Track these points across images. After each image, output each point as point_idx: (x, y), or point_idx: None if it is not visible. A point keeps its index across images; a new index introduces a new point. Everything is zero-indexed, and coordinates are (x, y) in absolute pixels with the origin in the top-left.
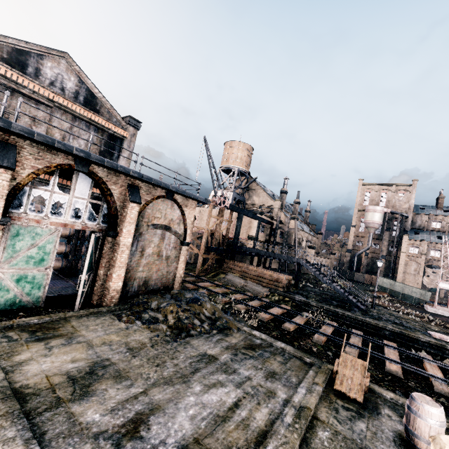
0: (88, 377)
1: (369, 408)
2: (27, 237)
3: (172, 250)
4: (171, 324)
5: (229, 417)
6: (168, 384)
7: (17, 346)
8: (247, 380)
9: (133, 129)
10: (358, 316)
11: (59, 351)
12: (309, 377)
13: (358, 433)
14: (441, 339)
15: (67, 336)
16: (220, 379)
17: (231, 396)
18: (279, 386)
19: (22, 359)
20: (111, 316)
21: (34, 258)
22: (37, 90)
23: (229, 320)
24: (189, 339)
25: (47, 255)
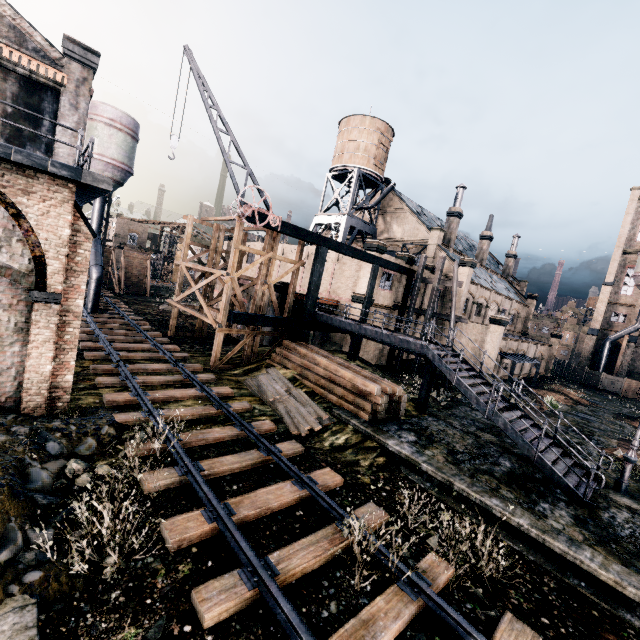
0: None
1: None
2: None
3: None
4: None
5: None
6: None
7: None
8: None
9: (81, 68)
10: (553, 539)
11: None
12: None
13: None
14: None
15: None
16: None
17: None
18: None
19: None
20: None
21: None
22: None
23: None
24: None
25: None
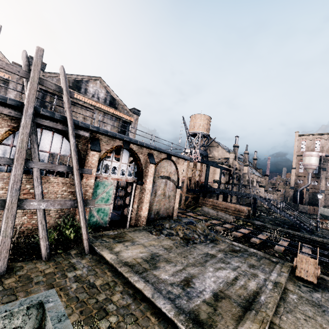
0: (152, 260)
1: (321, 287)
2: (101, 187)
3: (171, 192)
4: (181, 236)
5: (234, 283)
6: (194, 266)
7: (111, 245)
8: (238, 267)
9: (136, 116)
10: (306, 235)
11: (132, 248)
12: (277, 268)
13: (315, 298)
14: None
15: (130, 241)
16: (222, 266)
17: (231, 274)
18: (259, 272)
19: (117, 250)
20: (146, 231)
21: (104, 198)
22: (86, 101)
23: (215, 235)
24: (194, 245)
25: (110, 196)
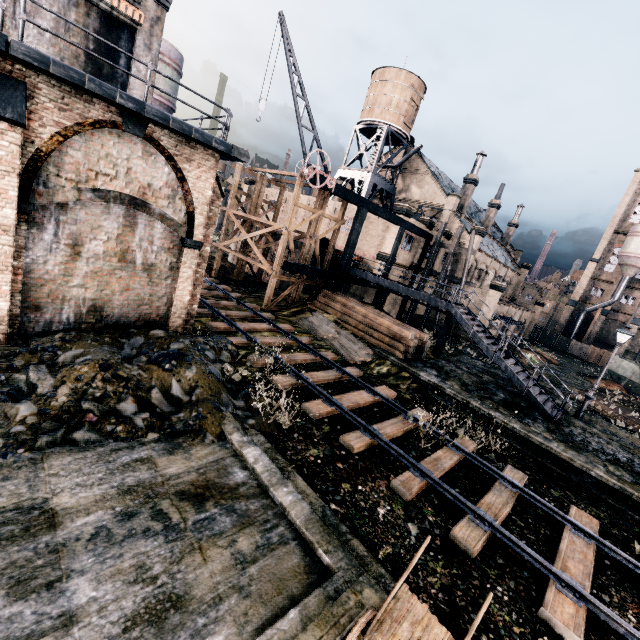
0: None
1: None
2: None
3: (160, 254)
4: (54, 406)
5: None
6: None
7: None
8: (51, 630)
9: (155, 6)
10: (535, 436)
11: None
12: None
13: None
14: None
15: None
16: None
17: None
18: None
19: None
20: None
21: None
22: None
23: (206, 414)
24: (55, 450)
25: None
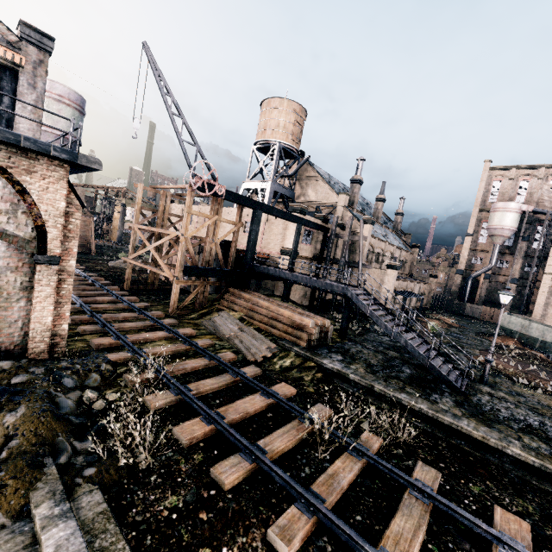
0: None
1: None
2: None
3: (5, 274)
4: None
5: None
6: None
7: None
8: None
9: (37, 51)
10: (443, 415)
11: None
12: None
13: None
14: None
15: None
16: None
17: None
18: None
19: None
20: None
21: None
22: None
23: (7, 480)
24: None
25: None
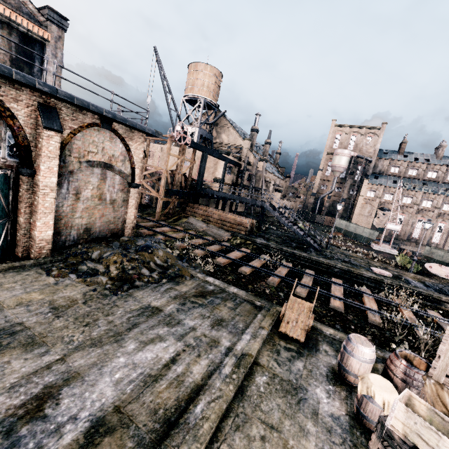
0: None
1: (309, 346)
2: None
3: (118, 193)
4: (113, 276)
5: (162, 375)
6: (96, 345)
7: None
8: (191, 331)
9: (57, 29)
10: (313, 257)
11: None
12: (257, 321)
13: (295, 373)
14: (381, 274)
15: None
16: (160, 334)
17: (170, 350)
18: (224, 333)
19: None
20: (37, 270)
21: None
22: None
23: (181, 268)
24: (132, 291)
25: None
